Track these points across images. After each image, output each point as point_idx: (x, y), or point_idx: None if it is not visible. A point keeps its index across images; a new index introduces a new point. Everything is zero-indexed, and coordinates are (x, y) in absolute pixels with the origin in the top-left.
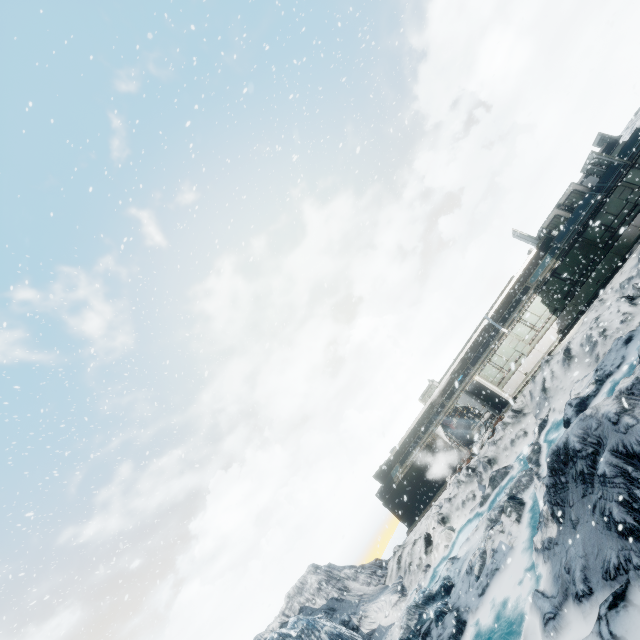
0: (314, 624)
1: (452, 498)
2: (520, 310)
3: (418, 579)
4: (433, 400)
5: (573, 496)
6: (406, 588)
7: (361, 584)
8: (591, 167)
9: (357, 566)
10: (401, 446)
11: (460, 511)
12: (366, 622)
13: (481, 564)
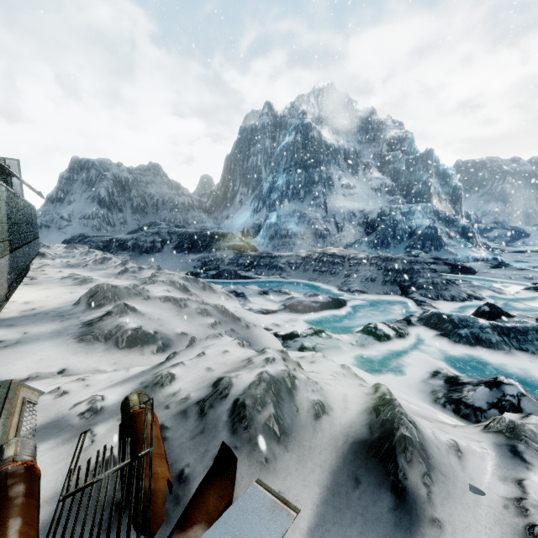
0: None
1: None
2: None
3: None
4: None
5: None
6: None
7: None
8: None
9: None
10: None
11: None
12: None
13: None
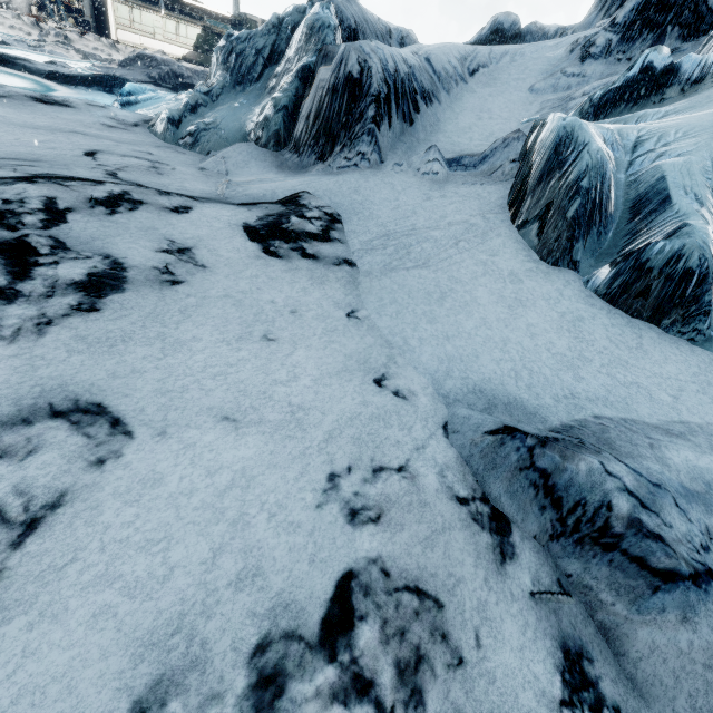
0: None
1: (1, 16)
2: (184, 20)
3: None
4: None
5: (139, 67)
6: None
7: None
8: None
9: None
10: None
11: (4, 27)
12: None
13: (39, 46)
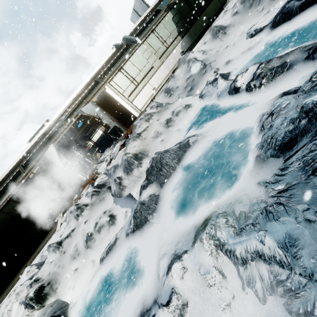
0: None
1: (65, 239)
2: (153, 25)
3: None
4: (46, 130)
5: None
6: None
7: None
8: None
9: None
10: None
11: (81, 258)
12: None
13: None
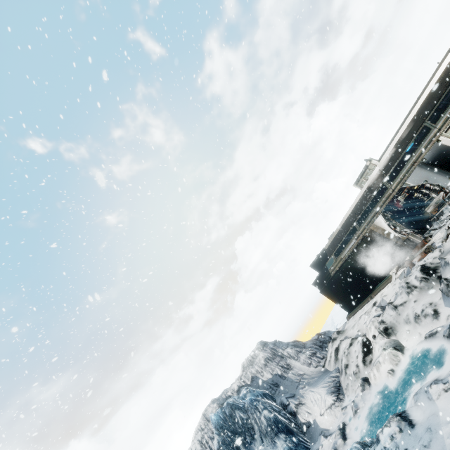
0: (256, 405)
1: (399, 306)
2: None
3: (355, 389)
4: (370, 183)
5: None
6: (342, 389)
7: (302, 364)
8: None
9: (299, 345)
10: (335, 237)
11: (411, 326)
12: (303, 411)
13: None
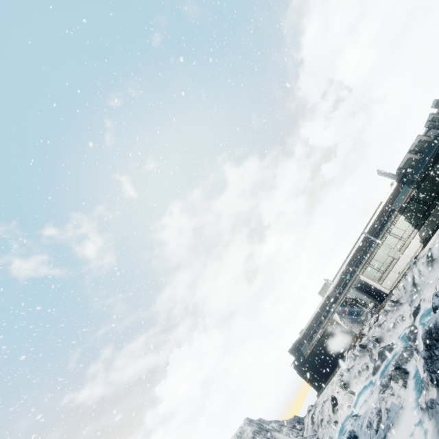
0: None
1: (350, 368)
2: (389, 226)
3: (329, 432)
4: (329, 294)
5: None
6: None
7: (285, 435)
8: (431, 123)
9: (281, 421)
10: (307, 328)
11: (357, 379)
12: None
13: (378, 420)
